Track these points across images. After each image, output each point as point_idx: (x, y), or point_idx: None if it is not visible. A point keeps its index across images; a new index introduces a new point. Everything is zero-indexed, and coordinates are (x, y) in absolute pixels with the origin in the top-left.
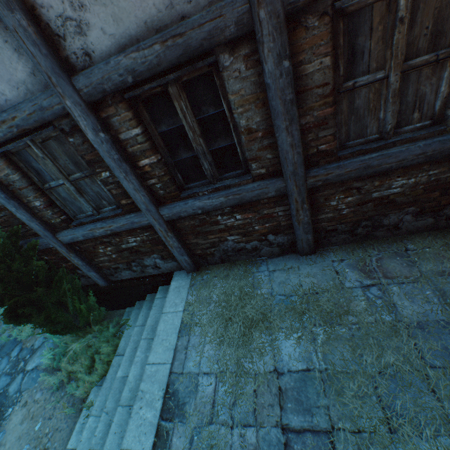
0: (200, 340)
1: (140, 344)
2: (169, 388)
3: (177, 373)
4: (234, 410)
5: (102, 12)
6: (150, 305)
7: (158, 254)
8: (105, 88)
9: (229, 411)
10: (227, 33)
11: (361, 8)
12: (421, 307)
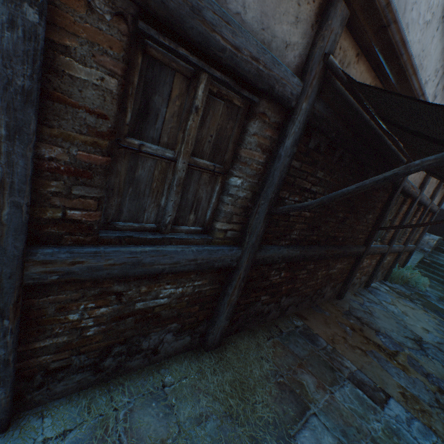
0: None
1: None
2: None
3: None
4: None
5: None
6: None
7: None
8: None
9: None
10: None
11: (165, 64)
12: None
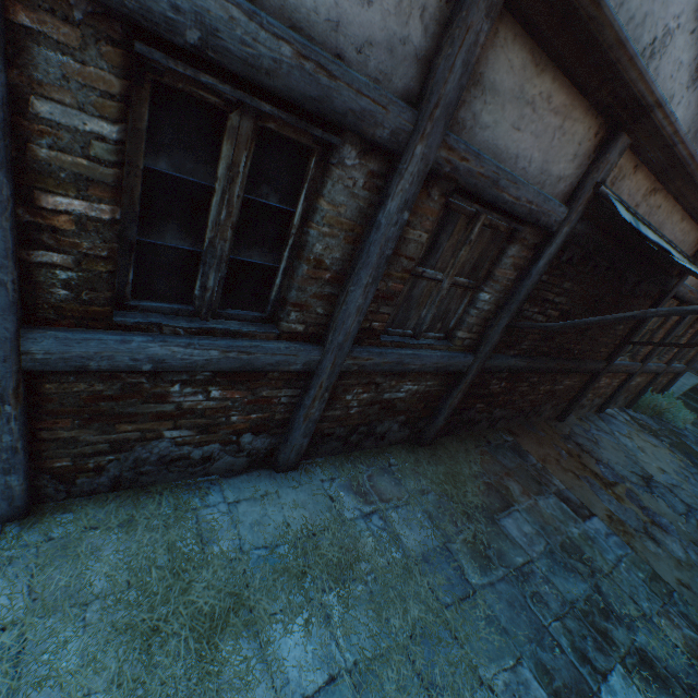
0: None
1: None
2: None
3: None
4: None
5: None
6: None
7: None
8: None
9: None
10: (379, 132)
11: (456, 212)
12: (420, 534)
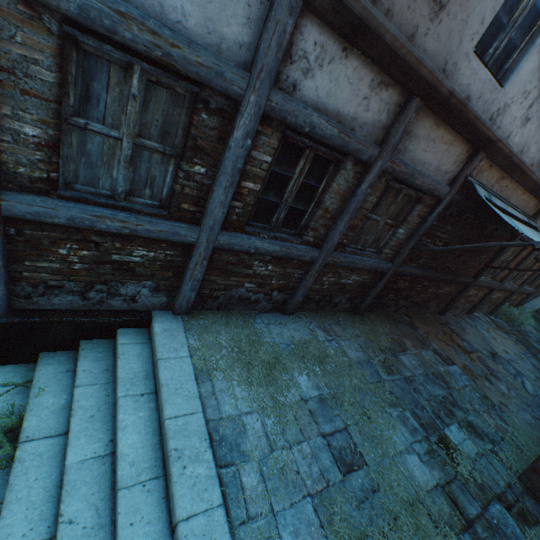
0: (227, 384)
1: (119, 404)
2: (213, 436)
3: (216, 419)
4: (286, 435)
5: (326, 82)
6: (94, 356)
7: (156, 282)
8: (287, 118)
9: (283, 437)
10: (363, 157)
11: (391, 188)
12: (356, 353)
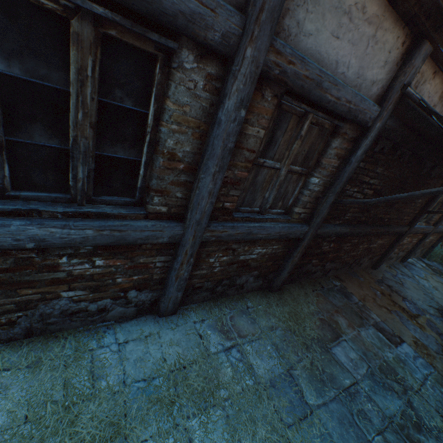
0: None
1: None
2: None
3: None
4: None
5: None
6: None
7: None
8: None
9: None
10: (210, 35)
11: (288, 112)
12: (268, 363)
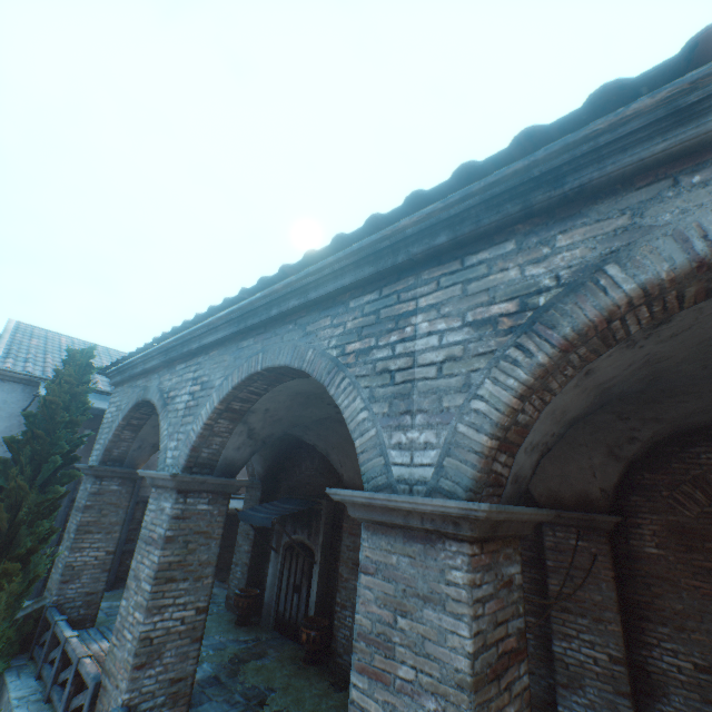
0: None
1: None
2: None
3: None
4: None
5: None
6: None
7: None
8: None
9: None
10: None
11: None
12: None
